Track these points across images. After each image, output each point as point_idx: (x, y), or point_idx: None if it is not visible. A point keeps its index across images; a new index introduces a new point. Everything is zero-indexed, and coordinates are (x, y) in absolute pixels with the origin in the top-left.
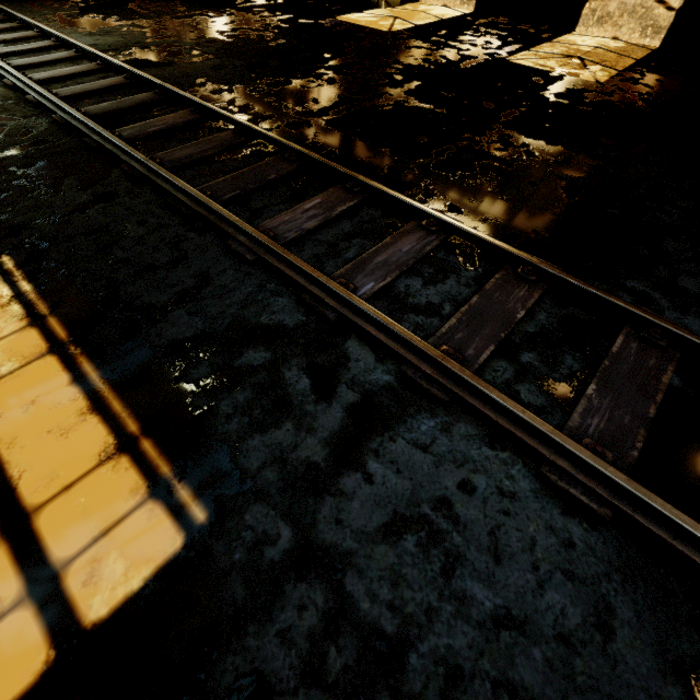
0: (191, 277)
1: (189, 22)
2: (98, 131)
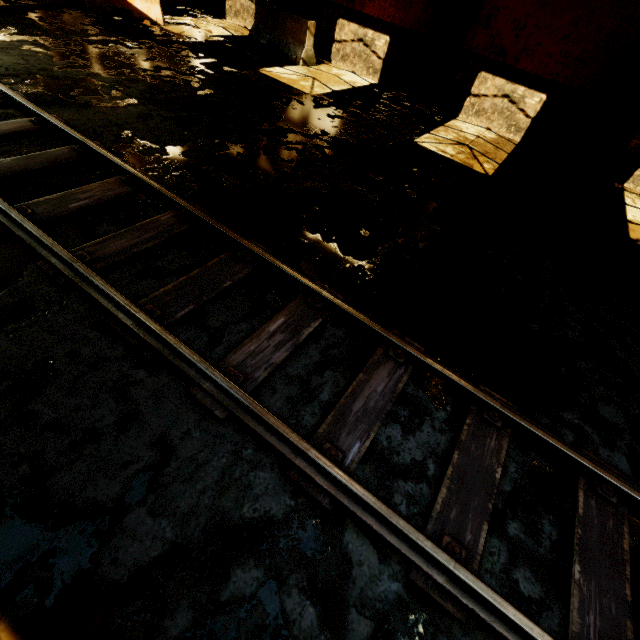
0: (148, 447)
1: (105, 50)
2: (3, 210)
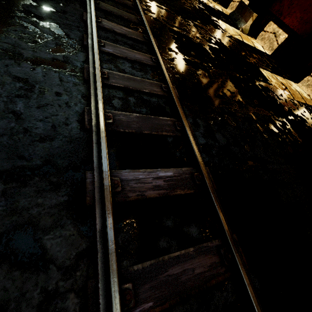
0: (60, 9)
1: None
2: None
